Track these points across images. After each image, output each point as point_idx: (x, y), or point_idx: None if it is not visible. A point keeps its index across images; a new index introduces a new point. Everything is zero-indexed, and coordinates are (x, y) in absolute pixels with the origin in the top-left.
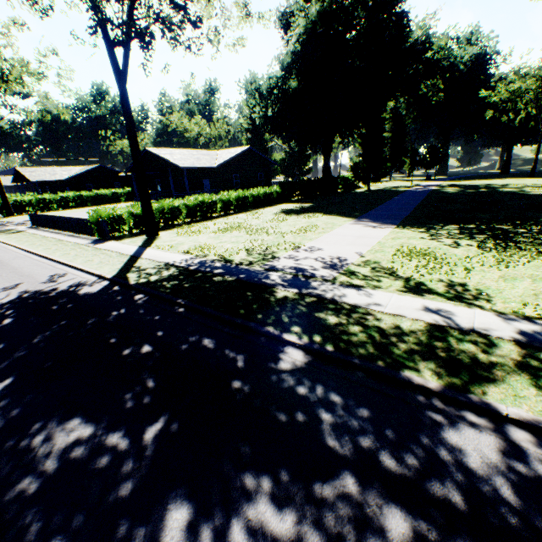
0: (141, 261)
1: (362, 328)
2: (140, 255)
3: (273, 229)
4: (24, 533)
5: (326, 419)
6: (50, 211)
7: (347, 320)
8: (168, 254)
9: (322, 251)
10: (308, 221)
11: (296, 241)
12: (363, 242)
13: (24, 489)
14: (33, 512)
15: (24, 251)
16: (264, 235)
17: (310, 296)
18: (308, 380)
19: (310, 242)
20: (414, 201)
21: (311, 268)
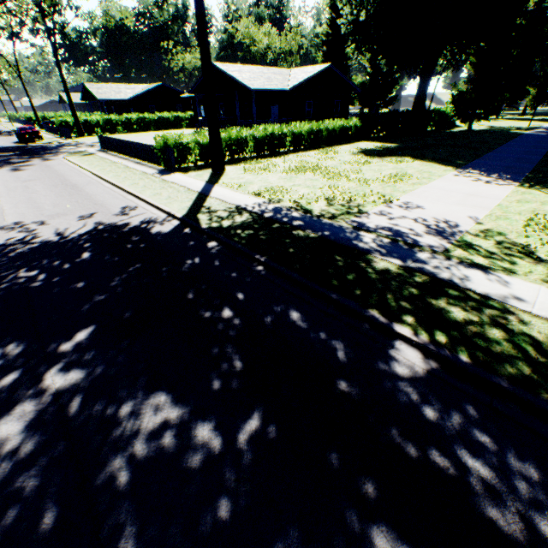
0: (210, 200)
1: (505, 333)
2: (208, 193)
3: (353, 173)
4: (118, 537)
5: (475, 469)
6: (116, 133)
7: (479, 317)
8: (237, 195)
9: (421, 209)
10: (396, 167)
11: (386, 193)
12: (477, 203)
13: (115, 475)
14: (126, 511)
15: (96, 177)
16: (344, 181)
17: (419, 273)
18: (437, 399)
19: (404, 196)
20: (538, 150)
21: (411, 231)
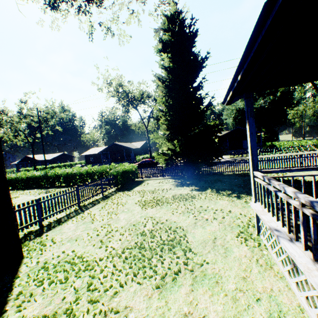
0: None
1: None
2: None
3: None
4: None
5: None
6: None
7: None
8: None
9: None
10: None
11: None
12: None
13: None
14: None
15: None
16: None
17: None
18: None
19: None
20: None
21: None
